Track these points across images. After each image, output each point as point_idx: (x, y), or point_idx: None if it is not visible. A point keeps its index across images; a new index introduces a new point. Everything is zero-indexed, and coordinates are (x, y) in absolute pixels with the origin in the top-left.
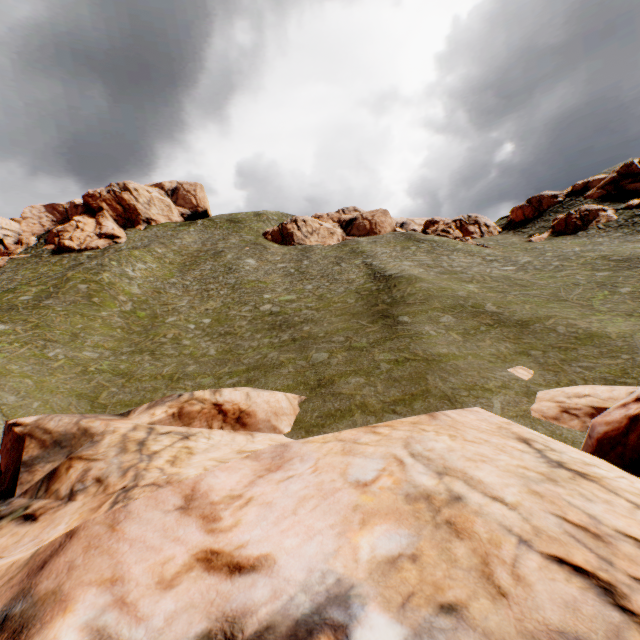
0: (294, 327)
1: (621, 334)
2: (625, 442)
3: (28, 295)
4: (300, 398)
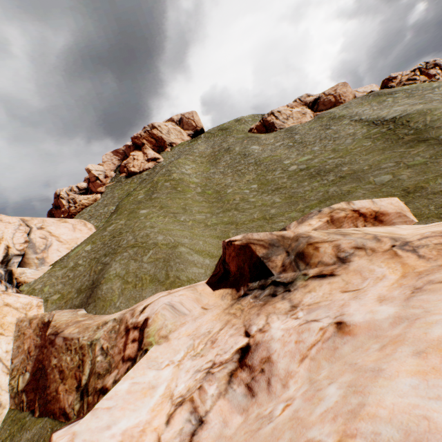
0: (332, 171)
1: None
2: None
3: (141, 195)
4: None
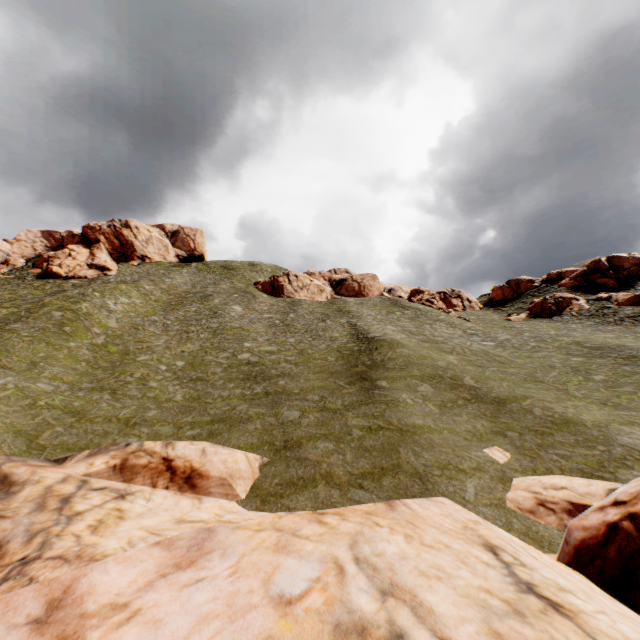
0: (269, 380)
1: (596, 423)
2: (604, 554)
3: None
4: (262, 460)
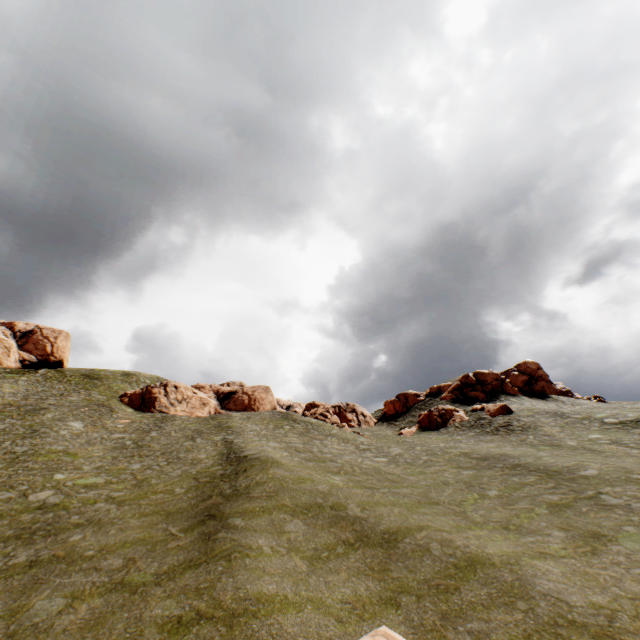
0: (57, 534)
1: (506, 559)
2: None
3: None
4: None
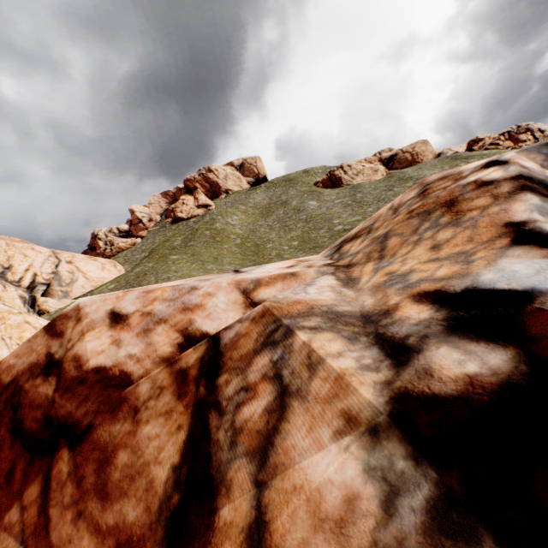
0: None
1: None
2: None
3: (178, 241)
4: None
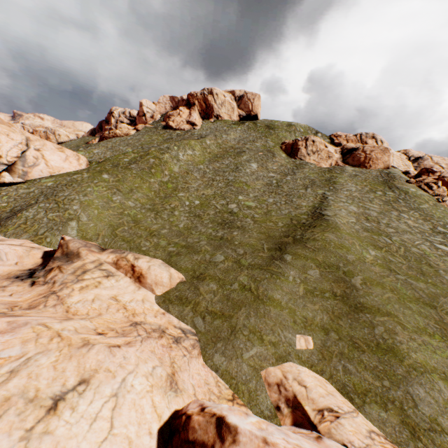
0: (231, 229)
1: (417, 365)
2: (176, 420)
3: (128, 159)
4: (182, 279)
